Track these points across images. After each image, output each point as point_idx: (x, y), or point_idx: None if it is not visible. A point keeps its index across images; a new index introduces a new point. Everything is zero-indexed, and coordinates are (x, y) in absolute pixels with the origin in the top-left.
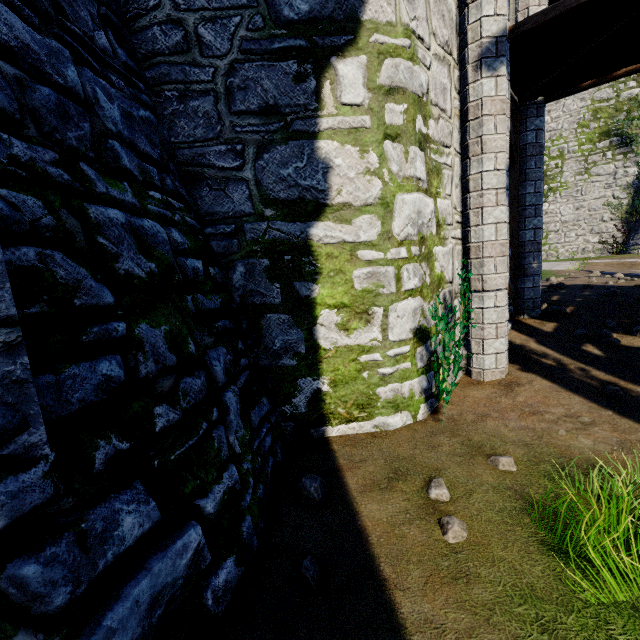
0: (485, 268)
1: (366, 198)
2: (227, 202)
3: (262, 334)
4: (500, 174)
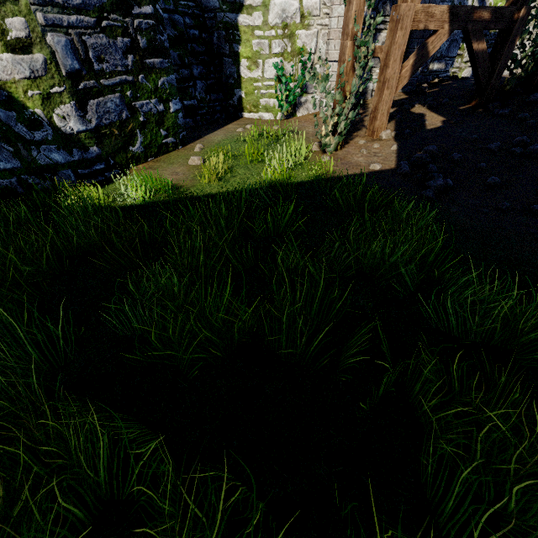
0: (329, 46)
1: (258, 2)
2: (211, 2)
3: (223, 67)
4: None
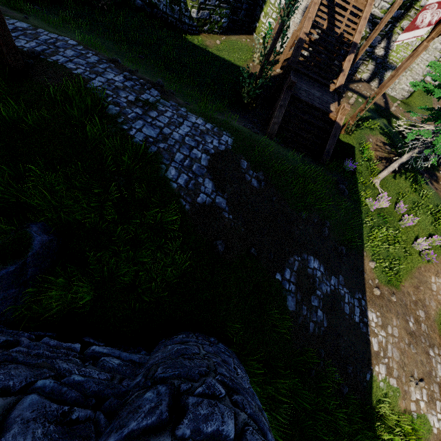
0: (291, 27)
1: None
2: None
3: (257, 10)
4: (303, 7)
